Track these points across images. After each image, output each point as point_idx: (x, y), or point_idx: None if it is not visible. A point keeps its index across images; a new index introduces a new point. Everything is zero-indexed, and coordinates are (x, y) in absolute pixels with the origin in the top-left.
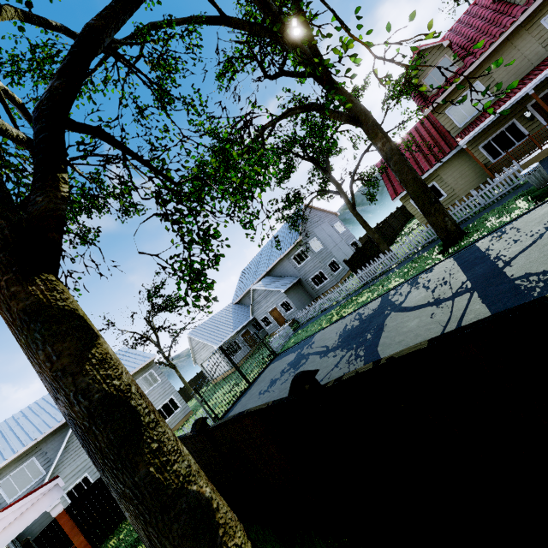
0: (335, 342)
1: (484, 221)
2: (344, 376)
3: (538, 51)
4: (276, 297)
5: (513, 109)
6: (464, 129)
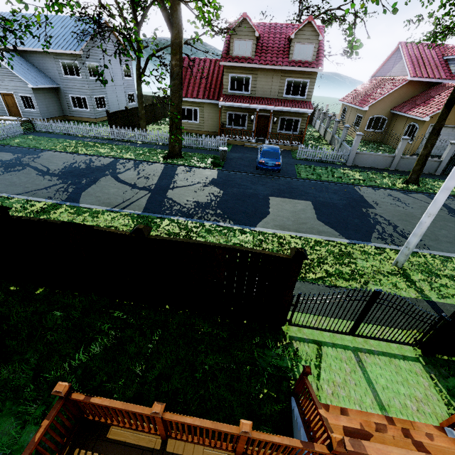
0: (58, 169)
1: (193, 157)
2: (24, 217)
3: (276, 92)
4: (20, 86)
5: (251, 108)
6: (229, 95)
